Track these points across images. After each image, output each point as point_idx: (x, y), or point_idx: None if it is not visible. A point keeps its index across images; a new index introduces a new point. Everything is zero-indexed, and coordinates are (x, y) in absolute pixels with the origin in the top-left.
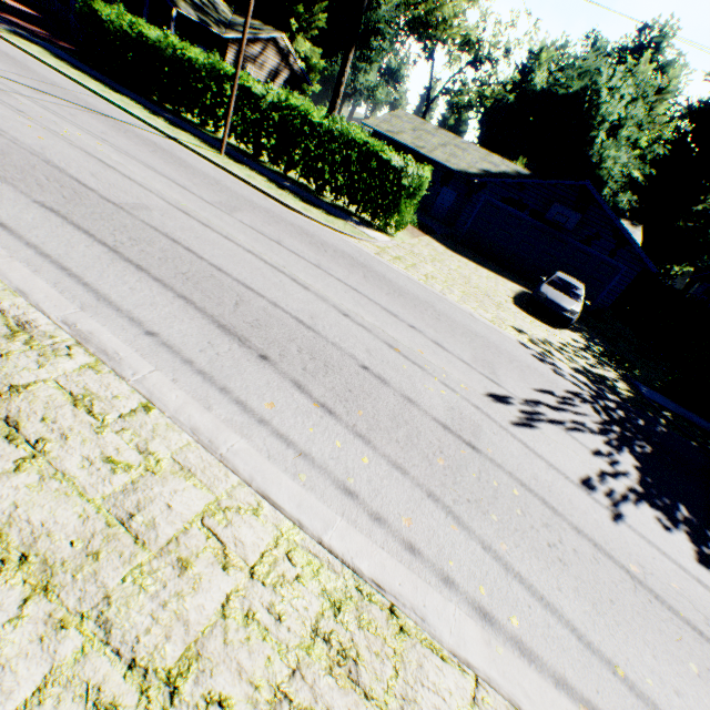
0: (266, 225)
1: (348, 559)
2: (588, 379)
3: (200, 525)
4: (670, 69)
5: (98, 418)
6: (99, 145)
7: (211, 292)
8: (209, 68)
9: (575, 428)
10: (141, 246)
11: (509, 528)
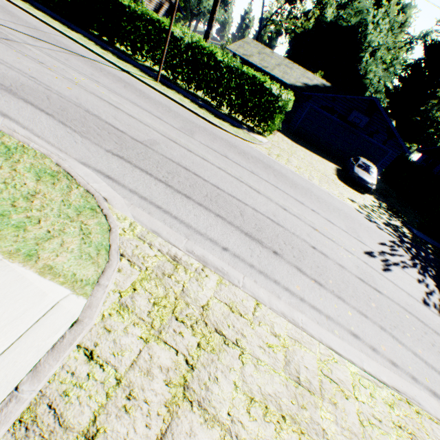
0: (212, 143)
1: (379, 378)
2: (392, 230)
3: (322, 375)
4: (408, 10)
5: (246, 318)
6: (98, 88)
7: (225, 207)
8: (138, 13)
9: (404, 266)
10: (176, 178)
11: (416, 339)
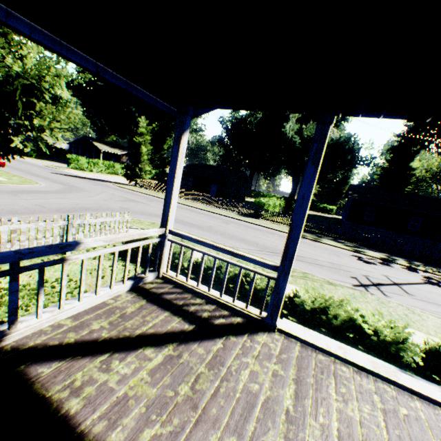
0: None
1: None
2: None
3: None
4: None
5: None
6: None
7: None
8: None
9: None
10: None
11: None
